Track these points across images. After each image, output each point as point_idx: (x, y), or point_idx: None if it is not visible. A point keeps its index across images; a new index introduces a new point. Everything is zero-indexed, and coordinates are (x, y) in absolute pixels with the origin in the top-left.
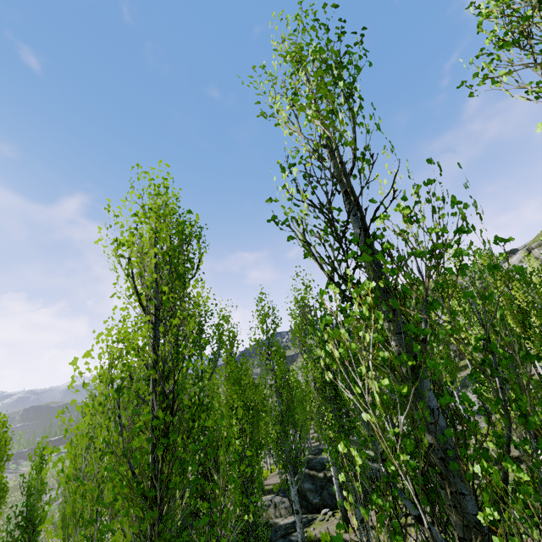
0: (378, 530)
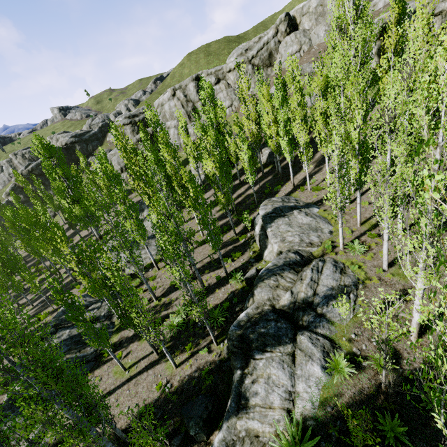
0: None
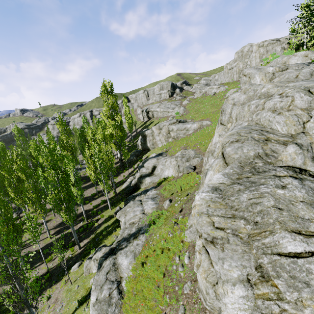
0: None
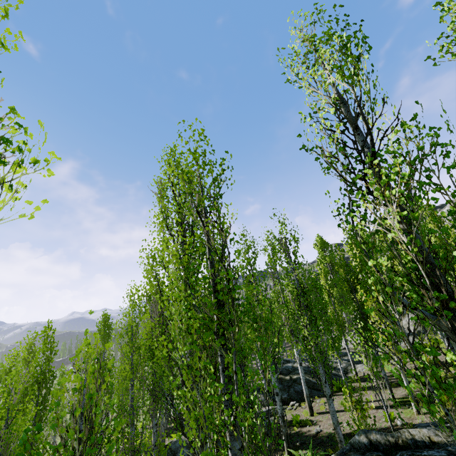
0: (345, 400)
